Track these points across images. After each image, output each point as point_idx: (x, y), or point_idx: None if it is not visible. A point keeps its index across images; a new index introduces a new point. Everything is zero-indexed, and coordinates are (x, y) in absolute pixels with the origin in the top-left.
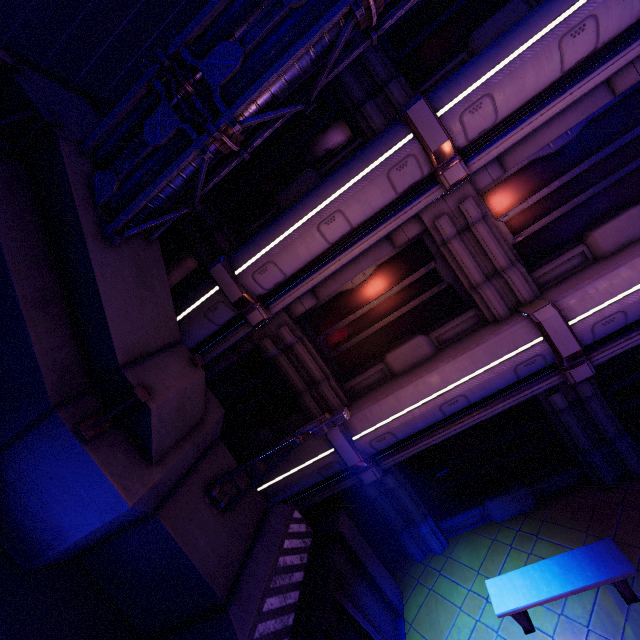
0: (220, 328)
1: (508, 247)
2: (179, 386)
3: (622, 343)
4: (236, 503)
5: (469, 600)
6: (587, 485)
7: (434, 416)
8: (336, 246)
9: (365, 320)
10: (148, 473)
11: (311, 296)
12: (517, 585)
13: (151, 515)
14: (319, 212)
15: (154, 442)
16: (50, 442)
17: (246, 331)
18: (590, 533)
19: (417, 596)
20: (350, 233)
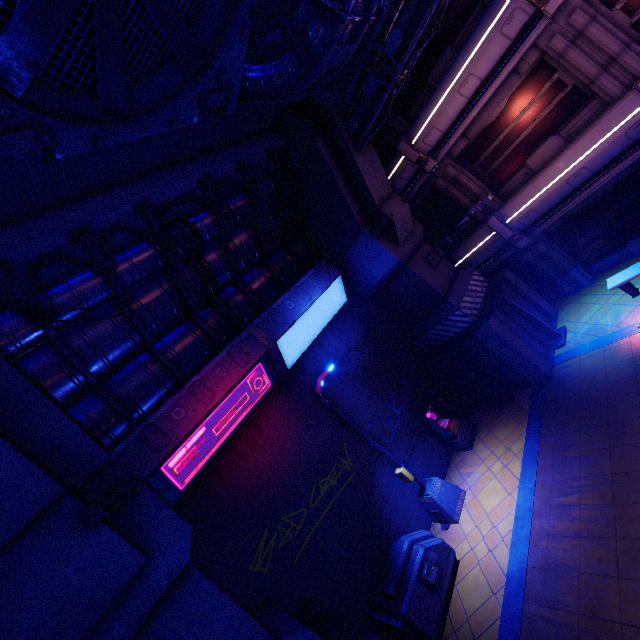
0: (409, 182)
1: (625, 31)
2: (401, 212)
3: None
4: (440, 266)
5: (601, 298)
6: None
7: (563, 190)
8: (473, 98)
9: (506, 141)
10: (399, 249)
11: (463, 139)
12: (626, 273)
13: (404, 266)
14: (457, 81)
15: (398, 236)
16: (362, 242)
17: (425, 178)
18: None
19: (567, 309)
20: (482, 84)
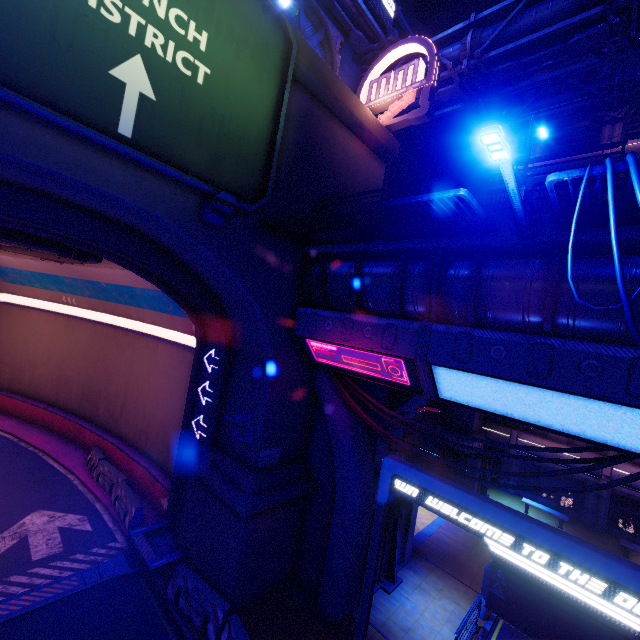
0: None
1: None
2: None
3: (626, 489)
4: (480, 421)
5: (511, 501)
6: (578, 521)
7: (549, 455)
8: None
9: None
10: None
11: None
12: (532, 502)
13: None
14: None
15: None
16: None
17: None
18: (565, 522)
19: (494, 491)
20: None
